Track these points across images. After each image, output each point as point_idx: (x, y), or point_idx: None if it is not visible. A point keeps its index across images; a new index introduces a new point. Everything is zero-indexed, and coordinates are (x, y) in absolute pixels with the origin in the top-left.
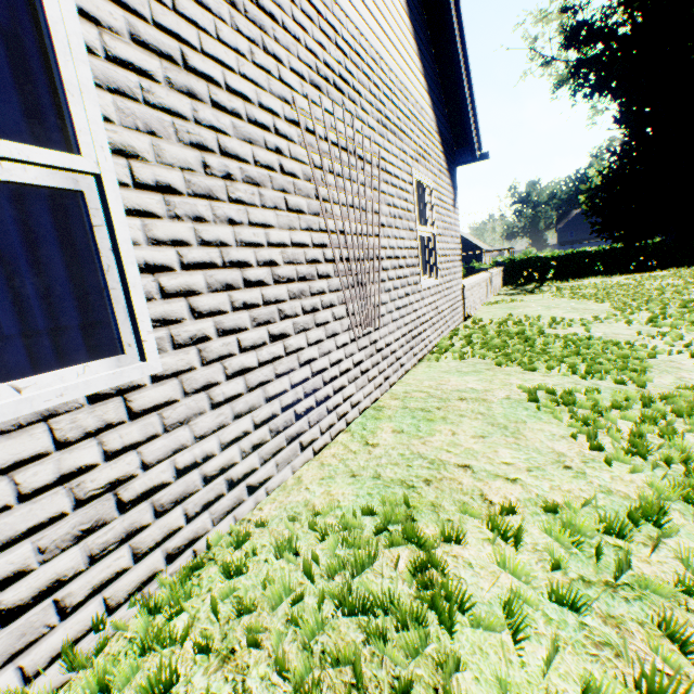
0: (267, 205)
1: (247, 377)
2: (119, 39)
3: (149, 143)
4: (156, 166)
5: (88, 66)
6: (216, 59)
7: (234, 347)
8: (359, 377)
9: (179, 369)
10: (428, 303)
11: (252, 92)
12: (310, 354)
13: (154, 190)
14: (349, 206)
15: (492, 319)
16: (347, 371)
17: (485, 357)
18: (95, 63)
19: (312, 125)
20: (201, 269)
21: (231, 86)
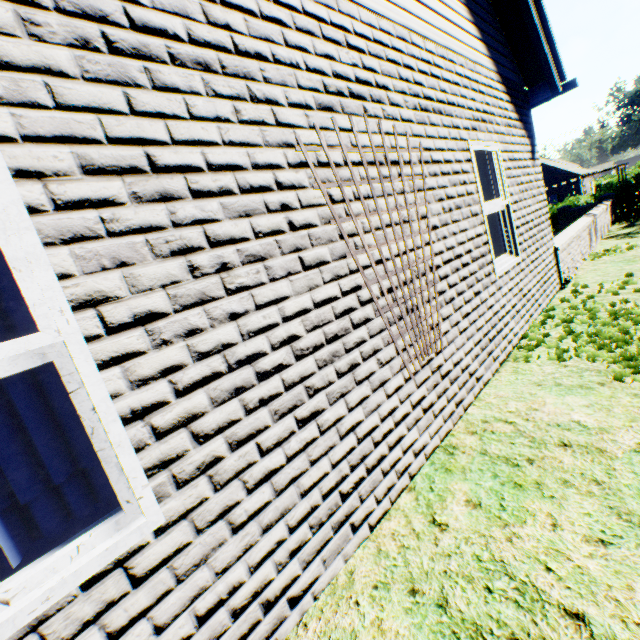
0: (277, 276)
1: (274, 480)
2: (69, 180)
3: (119, 277)
4: (132, 298)
5: (33, 230)
6: (191, 141)
7: (254, 454)
8: (421, 417)
9: (187, 507)
10: (508, 289)
11: (242, 157)
12: (353, 418)
13: (132, 325)
14: (386, 226)
15: (602, 283)
16: (404, 417)
17: (595, 360)
18: (44, 220)
19: (325, 156)
20: (201, 386)
21: (214, 162)
